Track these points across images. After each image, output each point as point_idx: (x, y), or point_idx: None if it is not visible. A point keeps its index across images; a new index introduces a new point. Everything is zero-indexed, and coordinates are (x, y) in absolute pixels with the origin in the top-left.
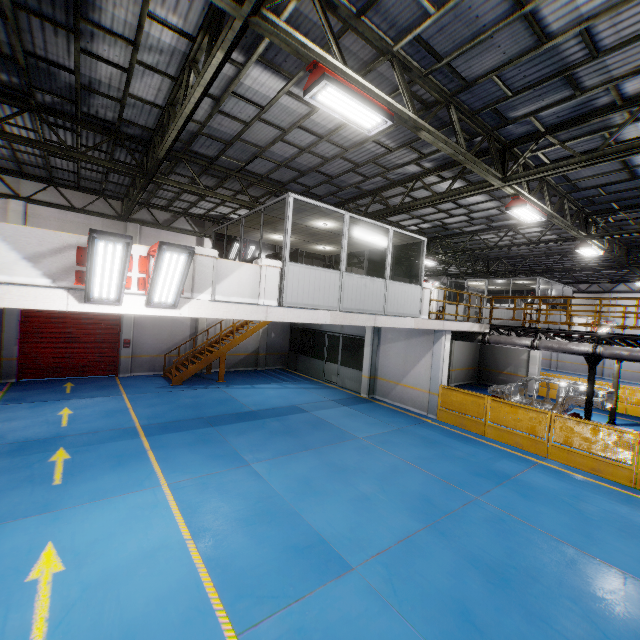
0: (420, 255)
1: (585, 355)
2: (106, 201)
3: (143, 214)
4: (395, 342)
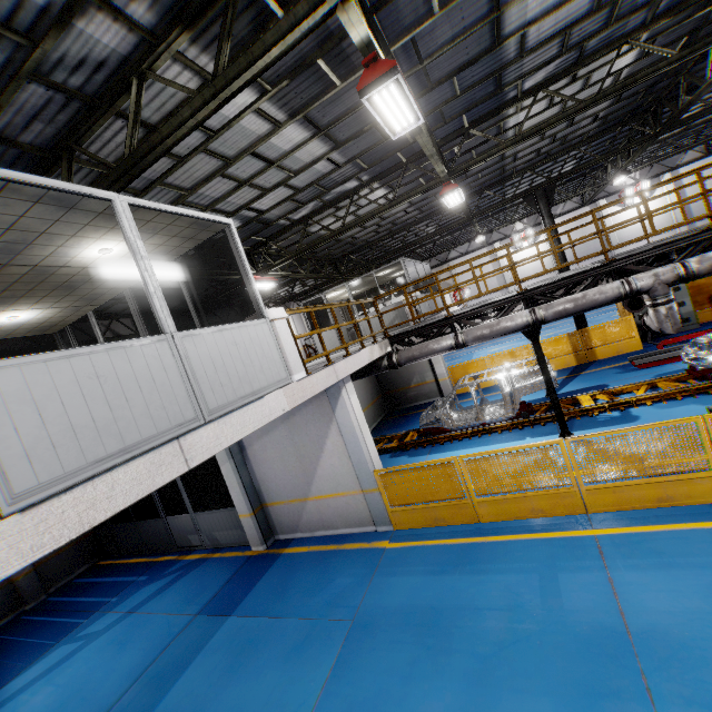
0: None
1: (526, 328)
2: None
3: None
4: (268, 433)
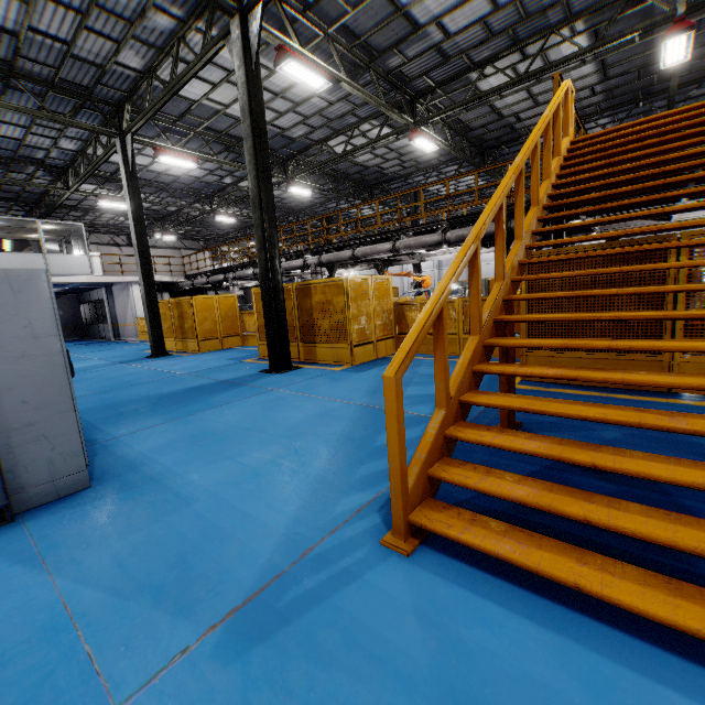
0: (154, 232)
1: (207, 284)
2: None
3: None
4: (119, 297)
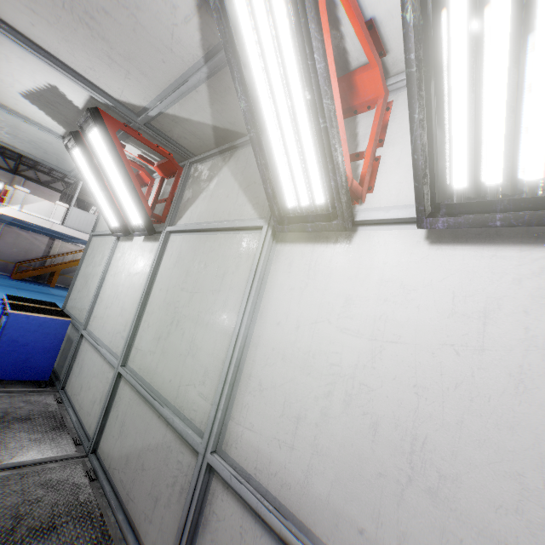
0: None
1: None
2: (6, 159)
3: (31, 173)
4: None
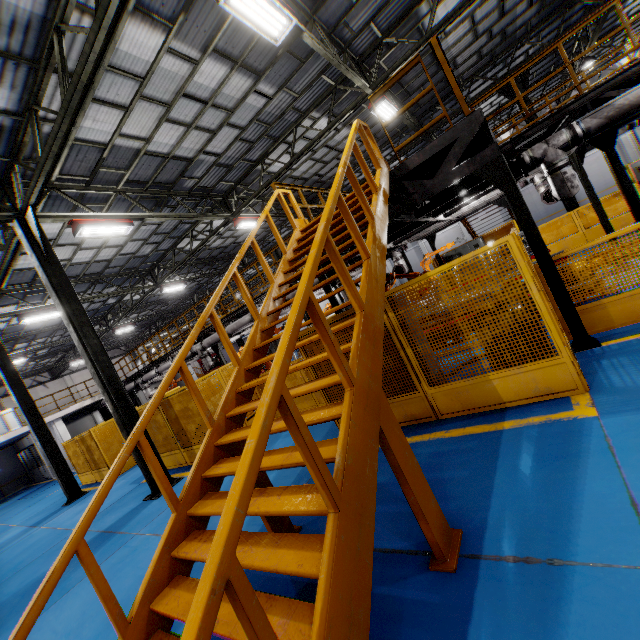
0: (68, 362)
1: None
2: None
3: None
4: None
